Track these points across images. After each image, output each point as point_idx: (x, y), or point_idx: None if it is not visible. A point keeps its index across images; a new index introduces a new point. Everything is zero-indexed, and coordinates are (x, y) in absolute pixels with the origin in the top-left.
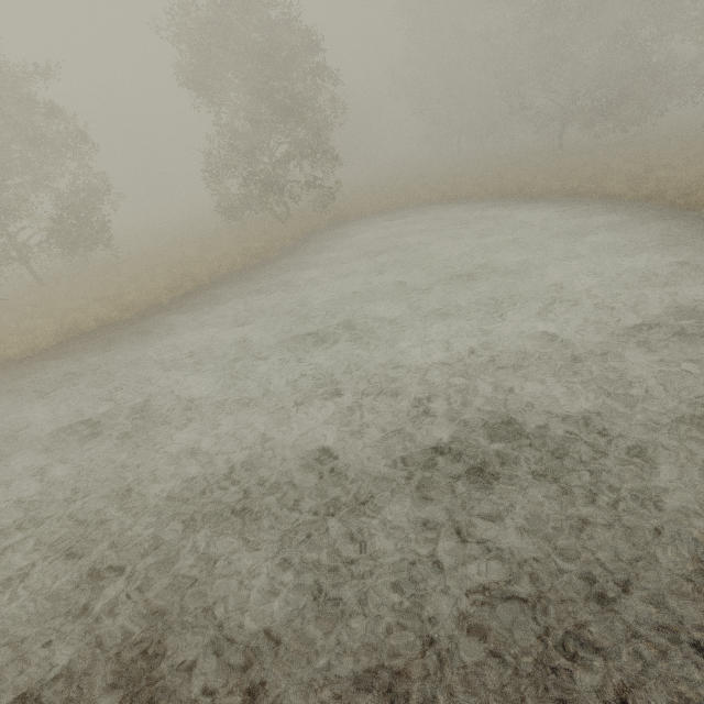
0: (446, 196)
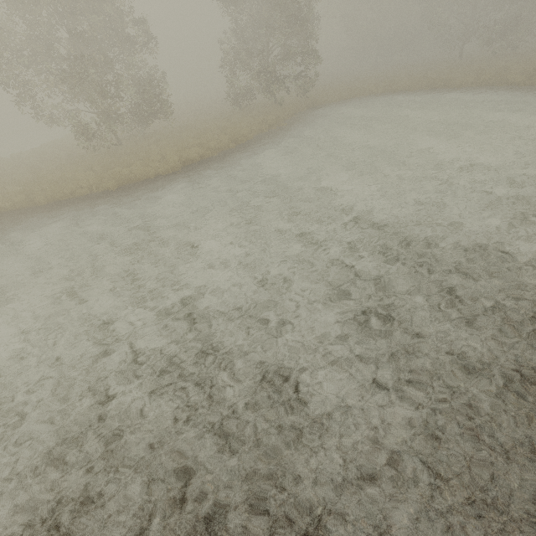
0: (387, 90)
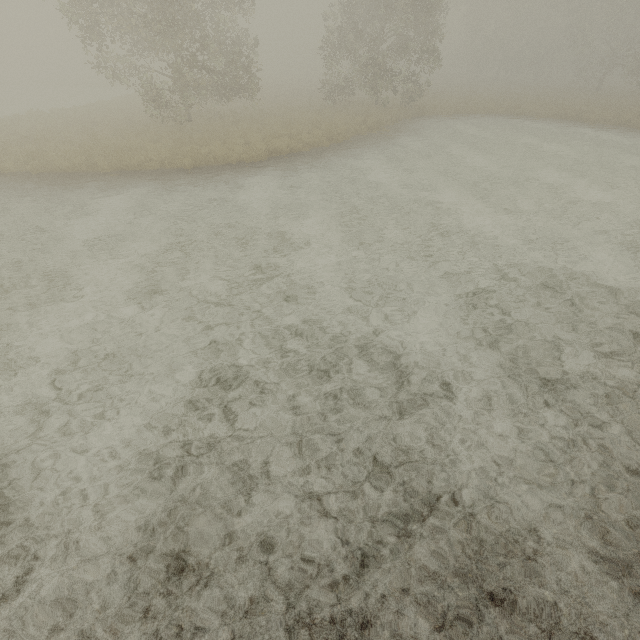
0: (510, 111)
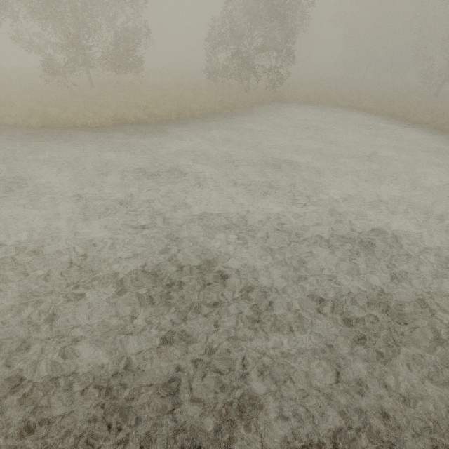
0: (352, 105)
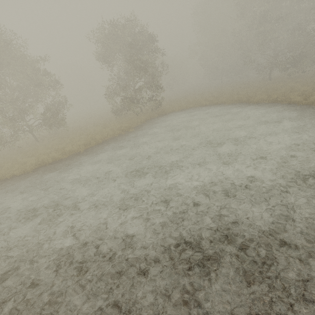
0: (212, 102)
